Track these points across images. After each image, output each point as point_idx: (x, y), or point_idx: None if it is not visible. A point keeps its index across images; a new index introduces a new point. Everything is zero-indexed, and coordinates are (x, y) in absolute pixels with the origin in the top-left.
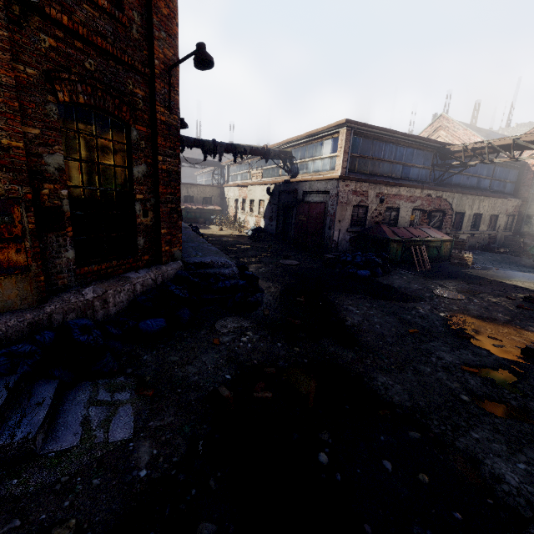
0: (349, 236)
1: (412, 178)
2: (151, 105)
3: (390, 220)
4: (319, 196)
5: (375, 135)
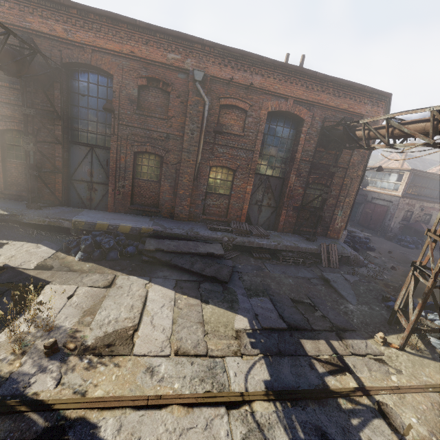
0: (399, 226)
1: None
2: (359, 182)
3: (425, 220)
4: (384, 202)
5: (424, 175)
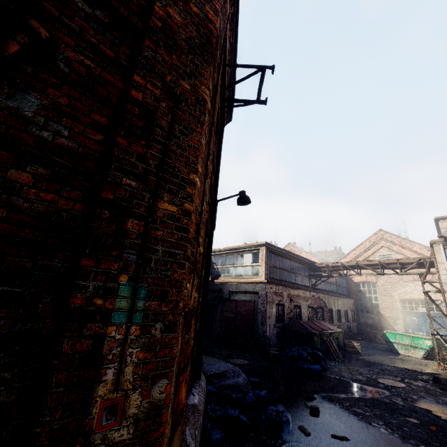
0: (276, 331)
1: (301, 283)
2: None
3: (297, 316)
4: (247, 295)
5: (279, 253)
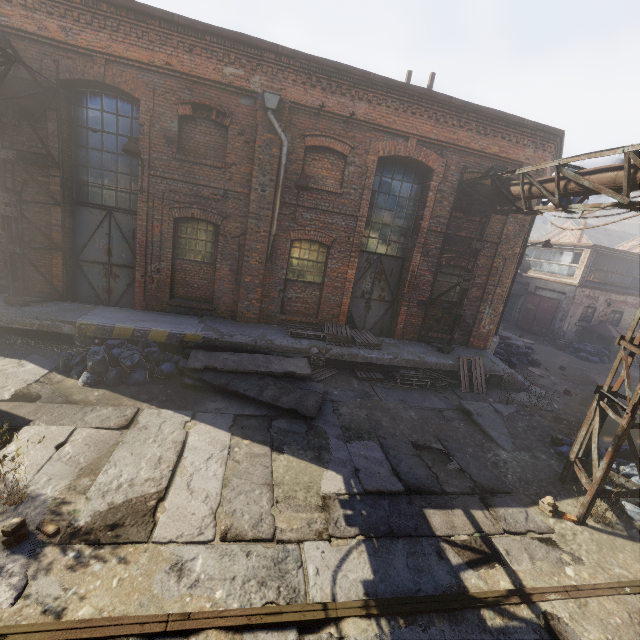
0: (575, 328)
1: (639, 288)
2: (517, 264)
3: (613, 320)
4: (554, 294)
5: (612, 254)
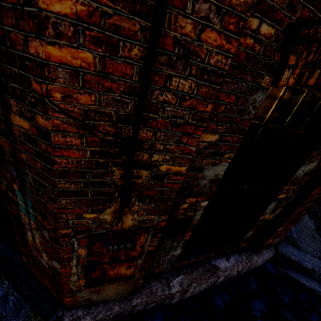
0: None
1: None
2: None
3: None
4: None
5: None
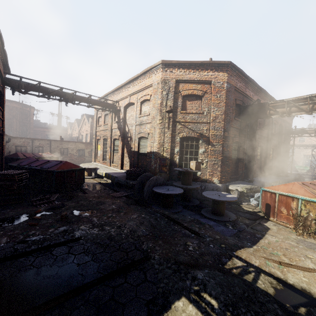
0: None
1: None
2: None
3: None
4: None
5: None
